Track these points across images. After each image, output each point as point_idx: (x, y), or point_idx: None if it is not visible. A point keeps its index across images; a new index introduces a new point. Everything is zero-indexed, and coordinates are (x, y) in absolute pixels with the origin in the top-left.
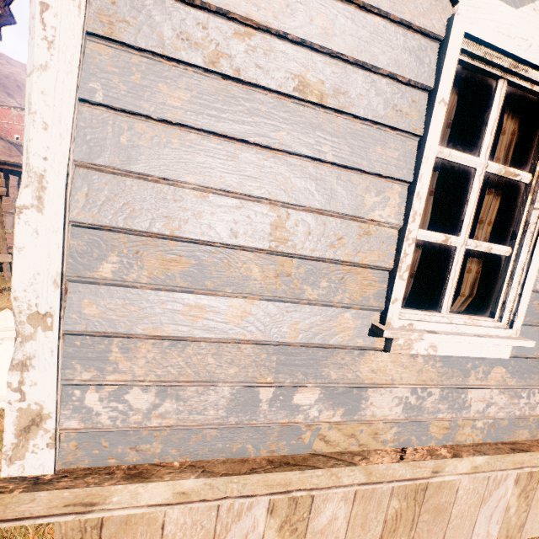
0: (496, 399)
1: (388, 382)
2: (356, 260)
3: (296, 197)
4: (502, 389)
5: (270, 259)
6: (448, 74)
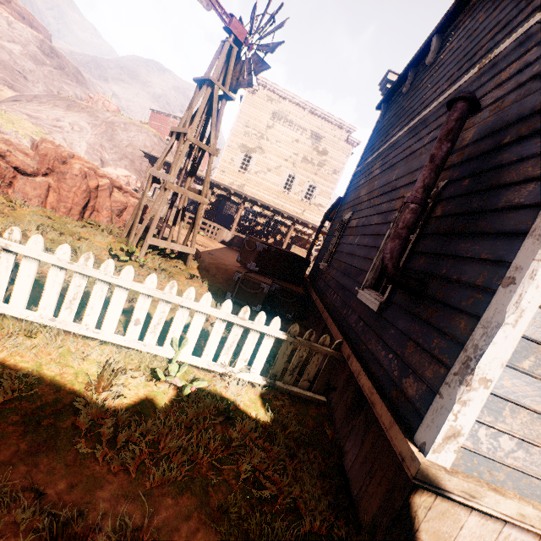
0: None
1: None
2: None
3: None
4: None
5: None
6: None
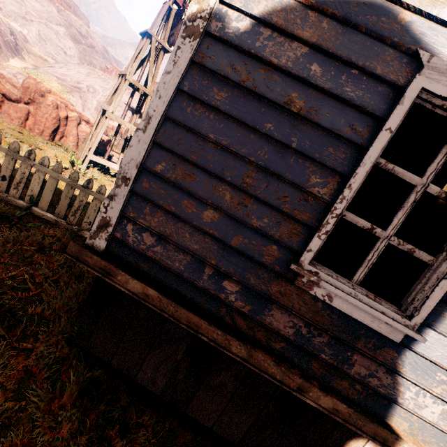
0: (381, 375)
1: (289, 307)
2: (292, 214)
3: (265, 163)
4: (390, 371)
5: (238, 193)
6: (399, 112)
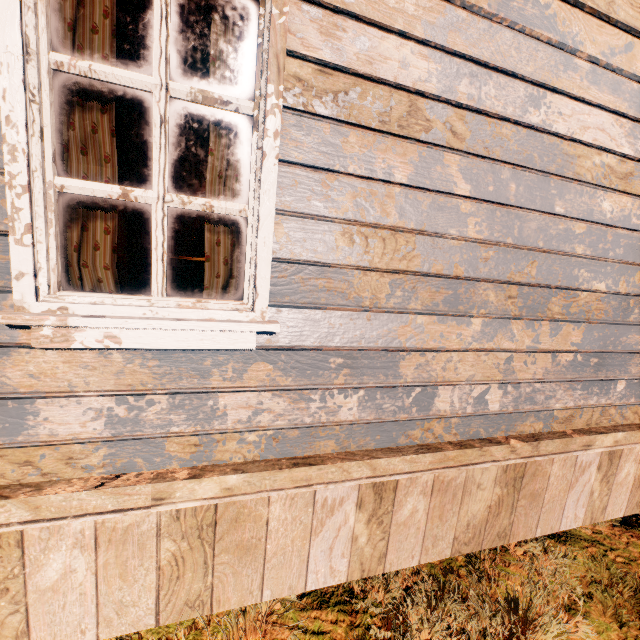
0: (269, 405)
1: (65, 390)
2: None
3: None
4: (277, 391)
5: None
6: None
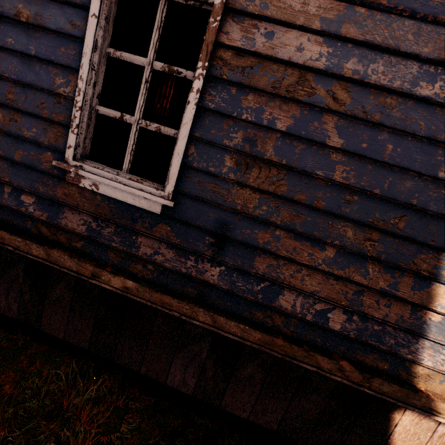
0: (164, 251)
1: (75, 205)
2: (51, 118)
3: (18, 76)
4: (170, 245)
5: (8, 111)
6: None
